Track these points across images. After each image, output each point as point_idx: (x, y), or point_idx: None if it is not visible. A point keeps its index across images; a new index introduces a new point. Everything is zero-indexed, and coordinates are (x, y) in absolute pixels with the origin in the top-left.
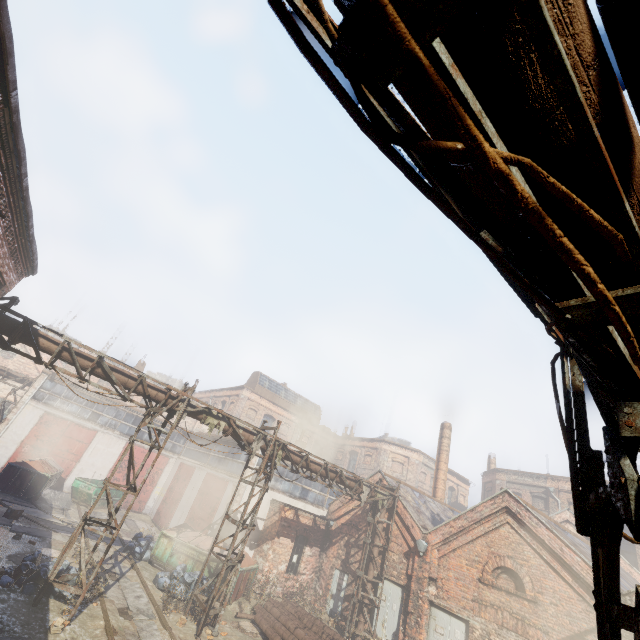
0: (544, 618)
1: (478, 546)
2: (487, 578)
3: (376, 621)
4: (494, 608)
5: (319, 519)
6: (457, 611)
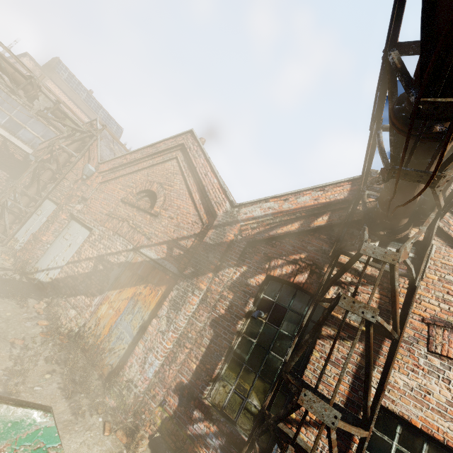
0: (155, 228)
1: (139, 175)
2: (129, 198)
3: (17, 227)
4: (119, 220)
5: (13, 146)
6: (88, 222)
